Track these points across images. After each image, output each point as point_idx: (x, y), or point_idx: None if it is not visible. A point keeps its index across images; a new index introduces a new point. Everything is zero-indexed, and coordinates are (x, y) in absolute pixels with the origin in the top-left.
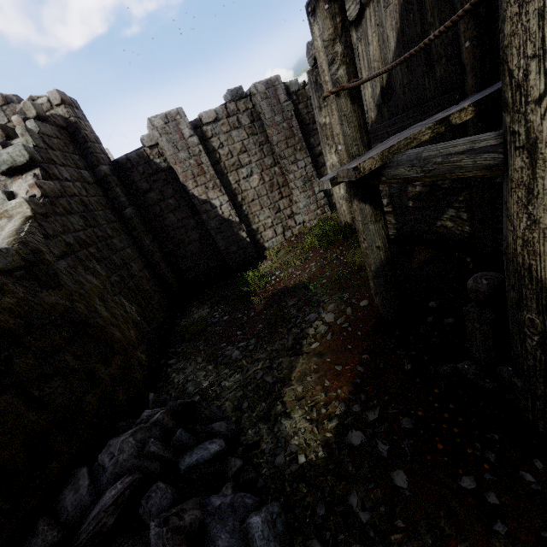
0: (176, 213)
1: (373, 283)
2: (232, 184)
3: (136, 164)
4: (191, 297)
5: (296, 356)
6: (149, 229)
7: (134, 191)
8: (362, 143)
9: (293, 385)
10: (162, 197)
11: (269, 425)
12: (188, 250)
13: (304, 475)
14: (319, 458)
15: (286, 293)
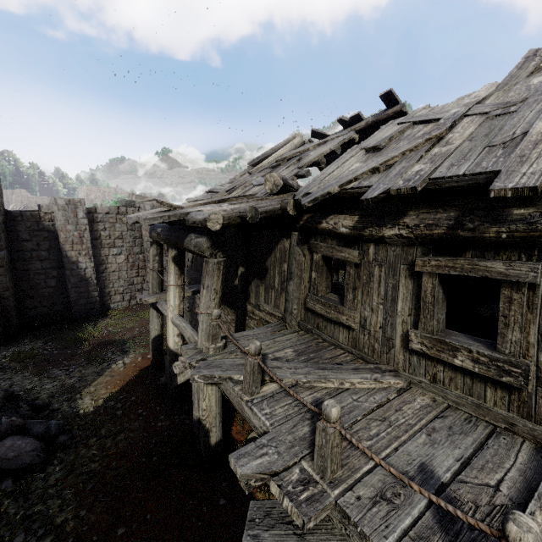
0: (44, 262)
1: (151, 344)
2: (102, 256)
3: (26, 220)
4: (25, 331)
5: (99, 376)
6: (12, 268)
7: (14, 237)
8: (159, 288)
9: (91, 388)
10: (38, 248)
11: (69, 402)
12: (40, 293)
13: (80, 416)
14: (90, 411)
15: (110, 343)
